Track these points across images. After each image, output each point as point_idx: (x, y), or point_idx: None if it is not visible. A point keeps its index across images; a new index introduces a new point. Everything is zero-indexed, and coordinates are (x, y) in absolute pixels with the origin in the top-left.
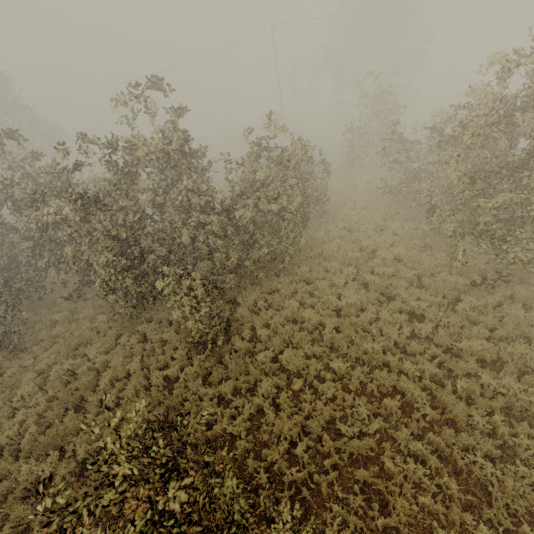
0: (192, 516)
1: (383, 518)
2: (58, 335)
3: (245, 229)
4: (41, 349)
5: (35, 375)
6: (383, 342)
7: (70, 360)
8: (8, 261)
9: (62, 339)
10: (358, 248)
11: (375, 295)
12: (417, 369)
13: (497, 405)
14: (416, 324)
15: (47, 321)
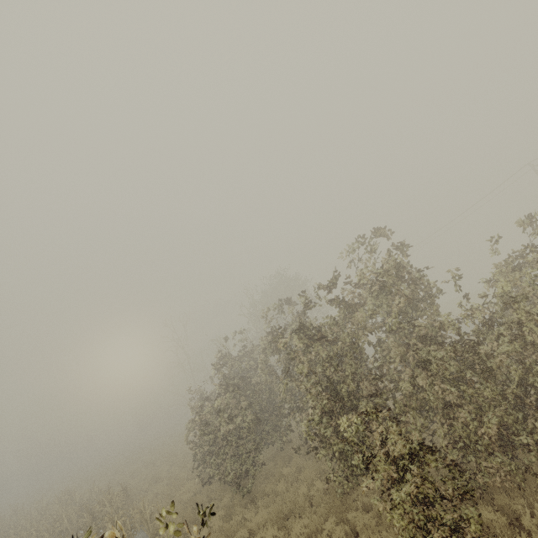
0: None
1: None
2: (280, 494)
3: (510, 375)
4: (264, 504)
5: (247, 533)
6: None
7: (274, 529)
8: (268, 405)
9: (280, 499)
10: None
11: None
12: None
13: None
14: None
15: (278, 474)
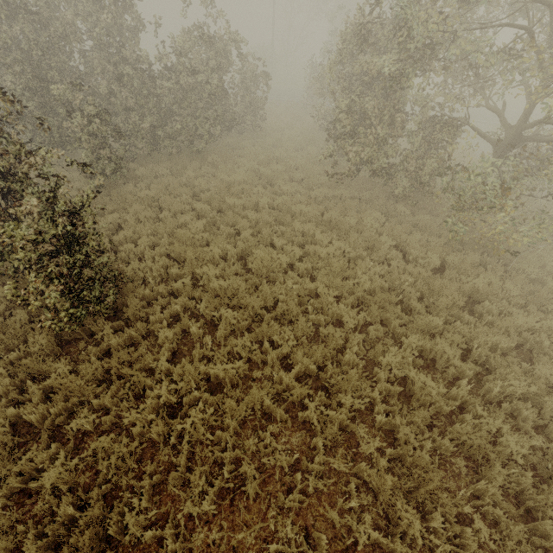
0: (14, 193)
1: (177, 268)
2: None
3: (166, 104)
4: None
5: None
6: (242, 200)
7: None
8: None
9: None
10: (272, 157)
11: (262, 183)
12: (258, 218)
13: (296, 239)
14: (277, 198)
15: None
